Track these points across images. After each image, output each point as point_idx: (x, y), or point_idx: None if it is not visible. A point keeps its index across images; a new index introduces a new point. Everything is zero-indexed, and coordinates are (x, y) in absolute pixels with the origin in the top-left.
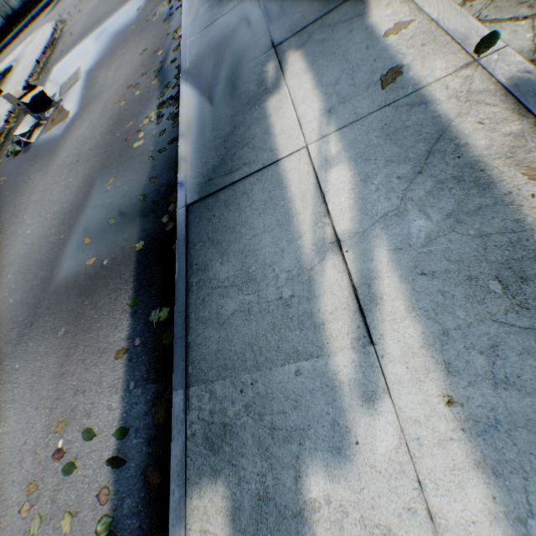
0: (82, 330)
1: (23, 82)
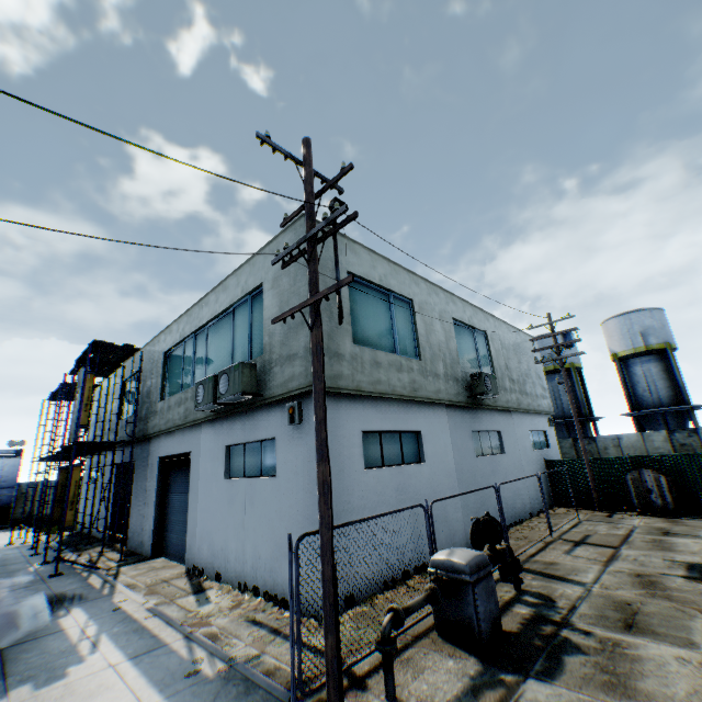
0: None
1: None
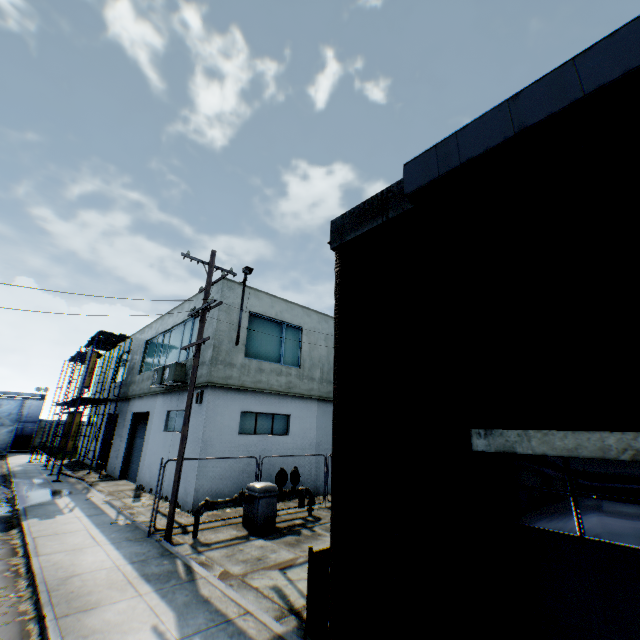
0: None
1: None
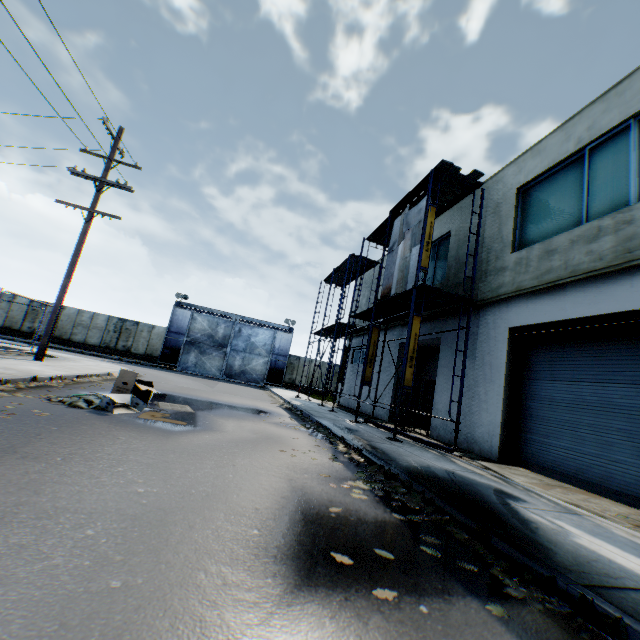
0: None
1: (88, 372)
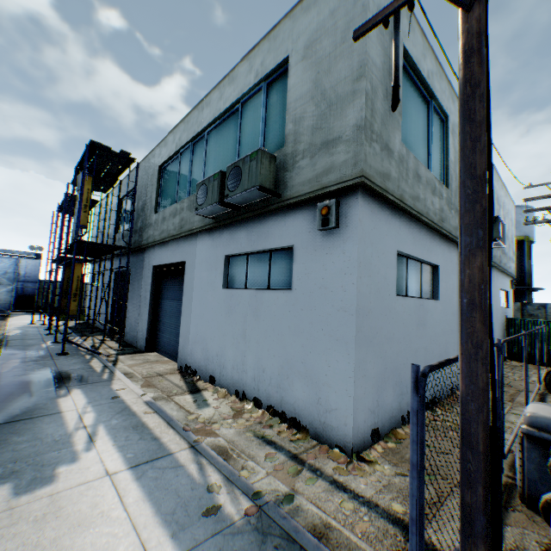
0: None
1: None
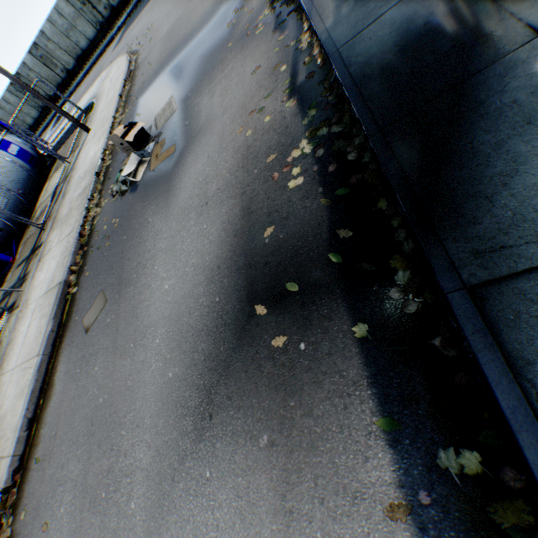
0: (299, 446)
1: (110, 118)
